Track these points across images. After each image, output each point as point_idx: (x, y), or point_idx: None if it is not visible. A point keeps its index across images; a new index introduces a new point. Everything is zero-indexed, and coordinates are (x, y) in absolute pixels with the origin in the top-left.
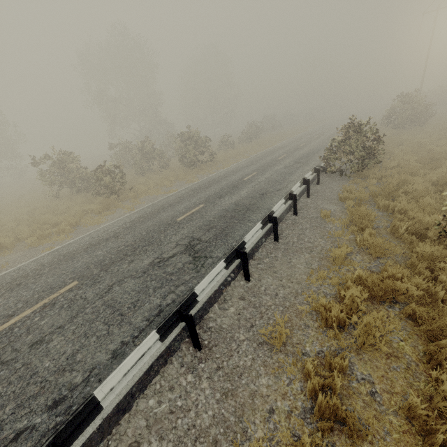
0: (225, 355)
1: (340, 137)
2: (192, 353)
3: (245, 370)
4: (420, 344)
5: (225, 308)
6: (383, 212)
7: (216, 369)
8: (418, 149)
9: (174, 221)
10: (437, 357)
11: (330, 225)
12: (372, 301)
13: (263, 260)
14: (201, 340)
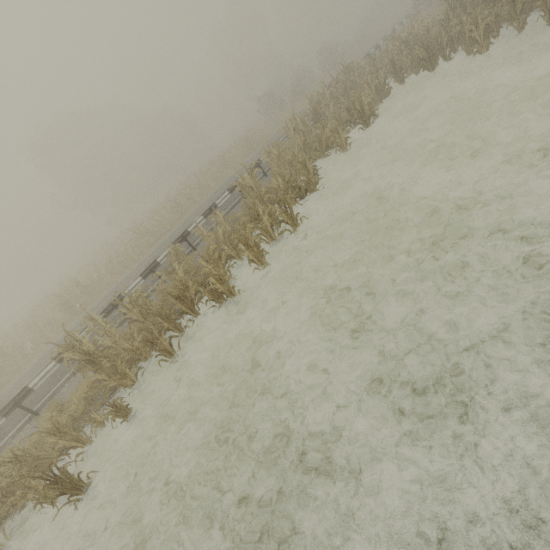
0: None
1: None
2: None
3: None
4: None
5: None
6: None
7: None
8: None
9: None
10: None
11: None
12: None
13: None
14: None
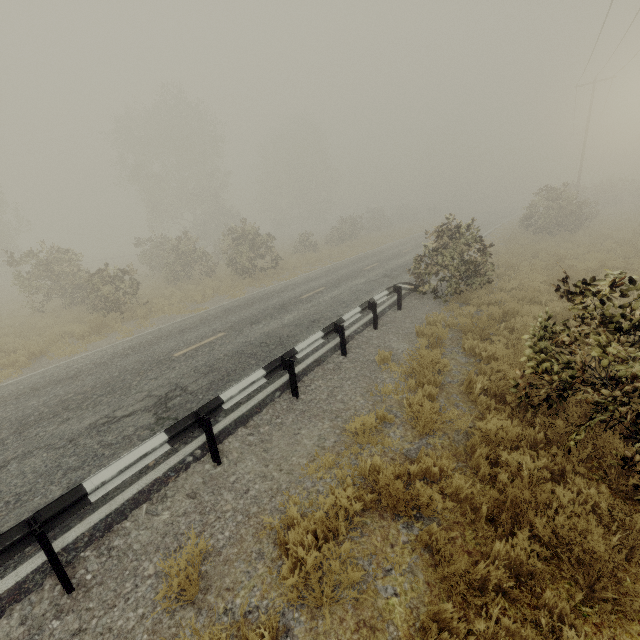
0: (104, 604)
1: (434, 244)
2: (55, 597)
3: (117, 639)
4: (426, 603)
5: (156, 511)
6: (469, 358)
7: (73, 634)
8: (553, 265)
9: (169, 356)
10: (428, 638)
11: (384, 375)
12: (383, 513)
13: (260, 428)
14: (84, 572)
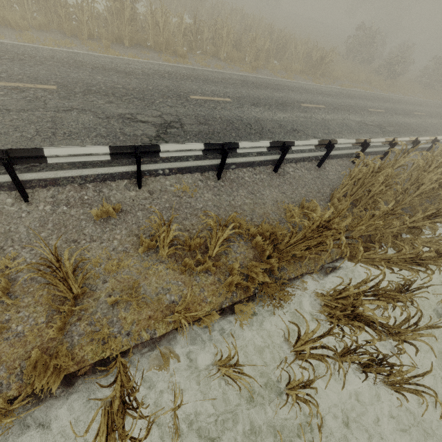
0: None
1: None
2: None
3: None
4: None
5: None
6: None
7: None
8: None
9: None
10: None
11: None
12: None
13: None
14: None
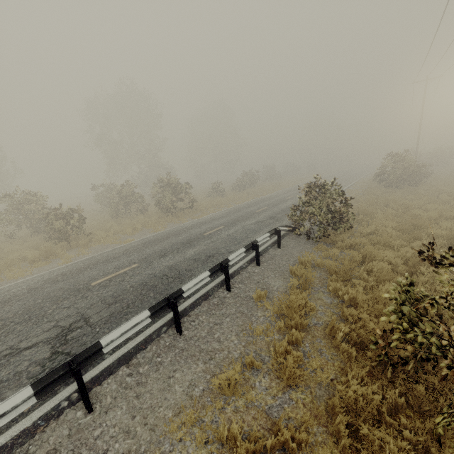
0: None
1: (307, 196)
2: None
3: None
4: None
5: None
6: (333, 299)
7: None
8: (402, 213)
9: (87, 285)
10: None
11: (259, 313)
12: None
13: (140, 367)
14: None
